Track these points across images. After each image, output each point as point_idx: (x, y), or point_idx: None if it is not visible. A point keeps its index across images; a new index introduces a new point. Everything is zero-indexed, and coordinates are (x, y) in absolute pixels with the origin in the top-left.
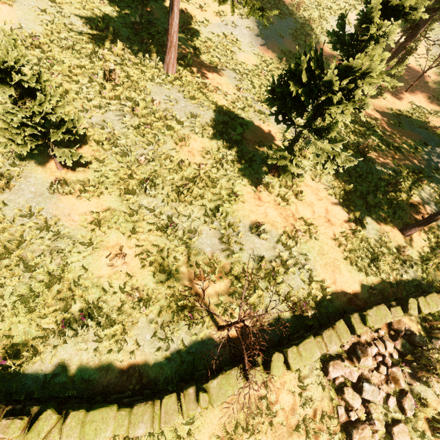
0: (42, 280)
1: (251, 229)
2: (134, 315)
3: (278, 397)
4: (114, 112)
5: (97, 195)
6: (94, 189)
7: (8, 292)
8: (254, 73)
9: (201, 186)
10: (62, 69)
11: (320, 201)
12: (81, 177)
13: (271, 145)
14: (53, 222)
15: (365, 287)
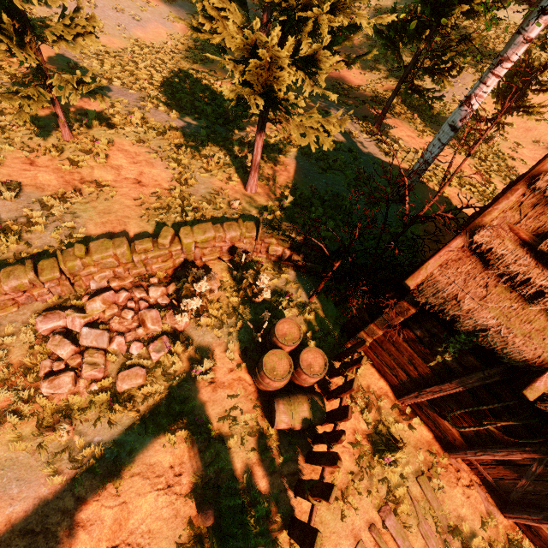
0: None
1: None
2: None
3: None
4: None
5: None
6: None
7: None
8: (114, 54)
9: None
10: None
11: (135, 164)
12: None
13: (82, 112)
14: None
15: None
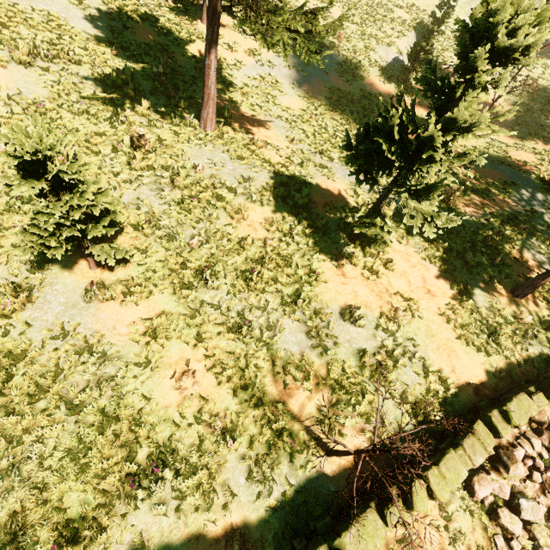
0: (92, 423)
1: (343, 316)
2: (219, 452)
3: (421, 537)
4: (149, 186)
5: (146, 297)
6: (141, 289)
7: (50, 447)
8: (303, 119)
9: (271, 268)
10: (77, 139)
11: (414, 268)
12: (121, 274)
13: (344, 205)
14: (96, 340)
15: (489, 370)
